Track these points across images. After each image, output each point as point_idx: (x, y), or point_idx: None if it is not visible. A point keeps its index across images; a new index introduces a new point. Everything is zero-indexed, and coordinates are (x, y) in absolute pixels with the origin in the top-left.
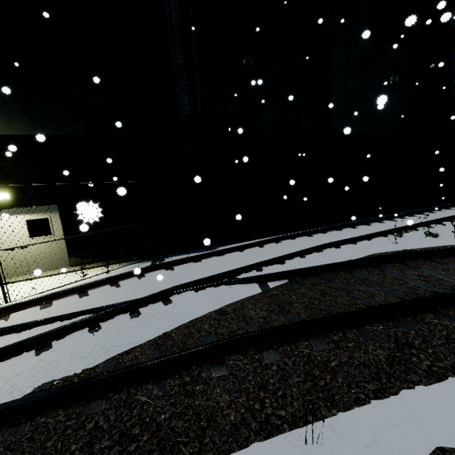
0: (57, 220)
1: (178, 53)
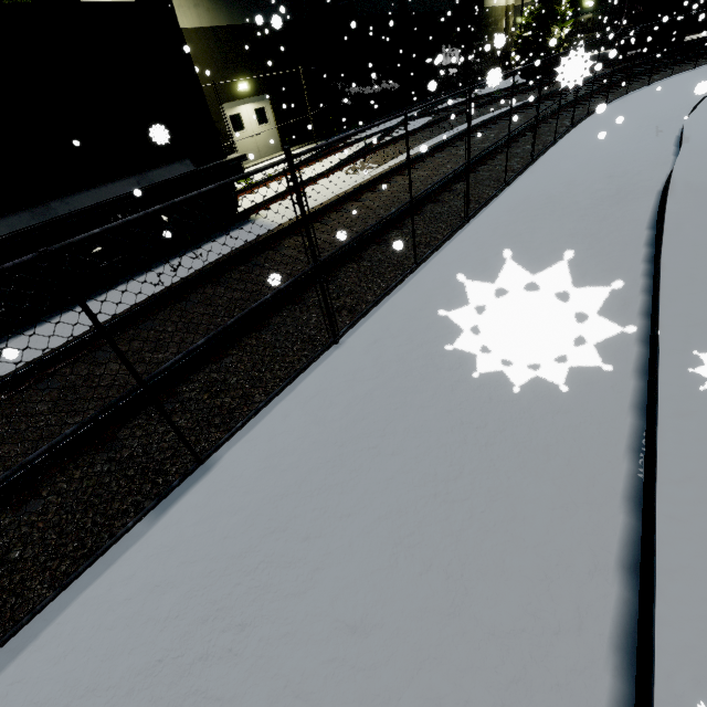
0: (269, 109)
1: None
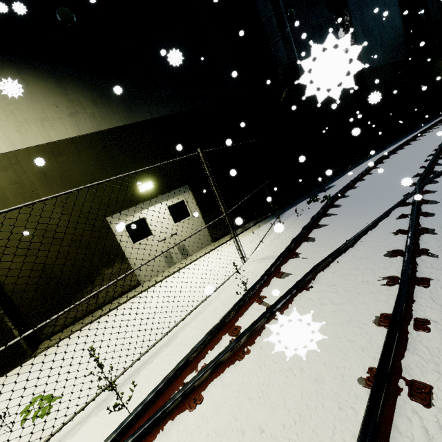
0: (191, 200)
1: (270, 4)
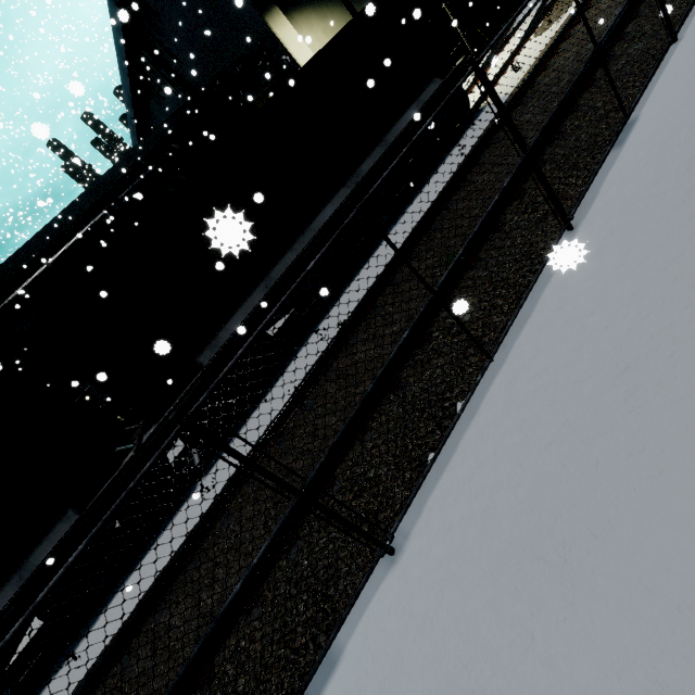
0: None
1: None
